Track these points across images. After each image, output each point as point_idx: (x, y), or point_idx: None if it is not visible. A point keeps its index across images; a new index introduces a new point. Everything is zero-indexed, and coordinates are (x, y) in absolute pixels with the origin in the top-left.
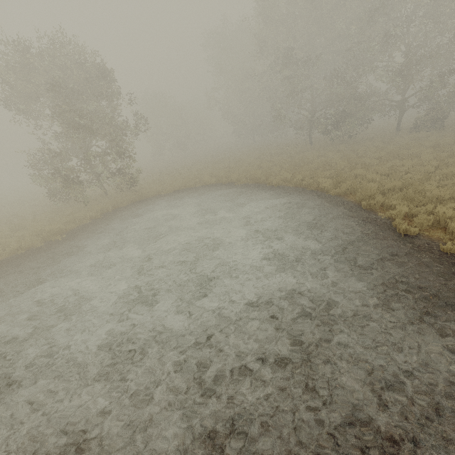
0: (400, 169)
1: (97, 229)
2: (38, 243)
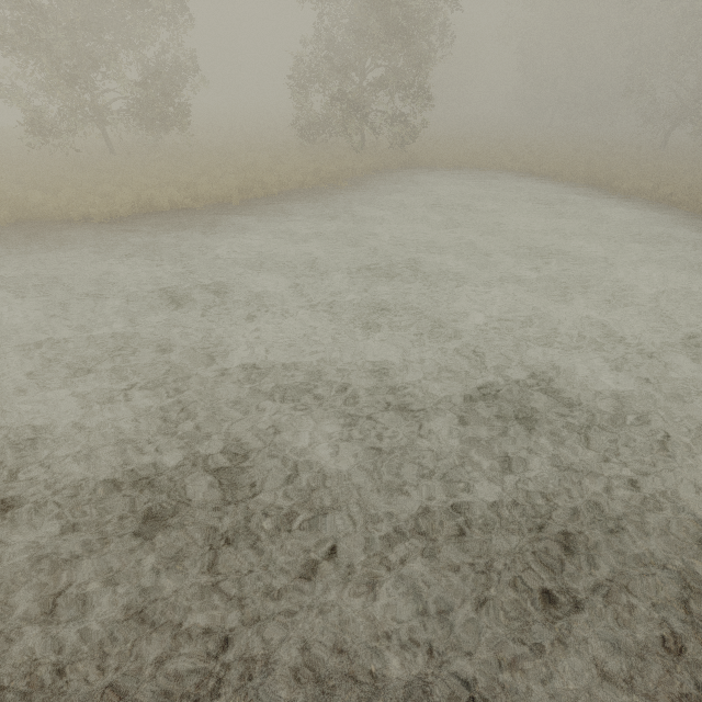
0: None
1: (385, 187)
2: (319, 183)
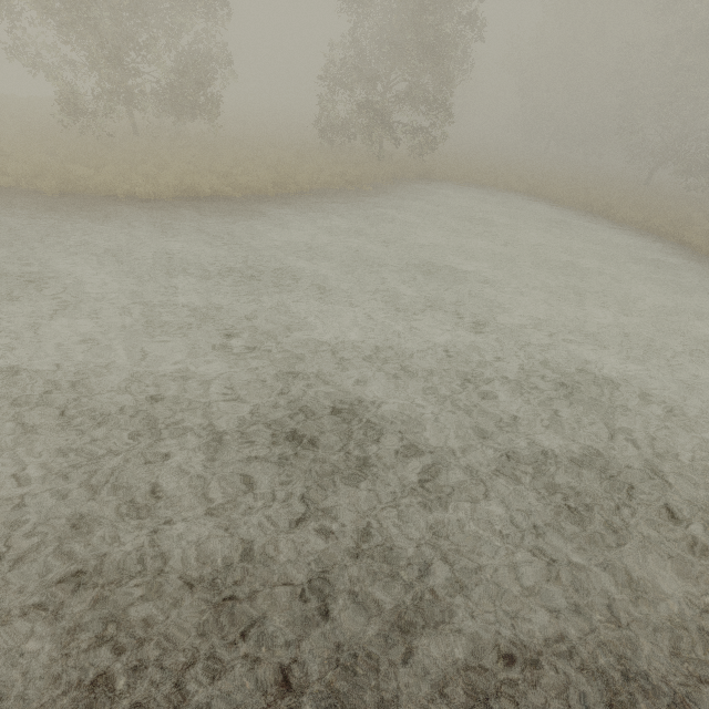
0: None
1: (406, 194)
2: (345, 185)
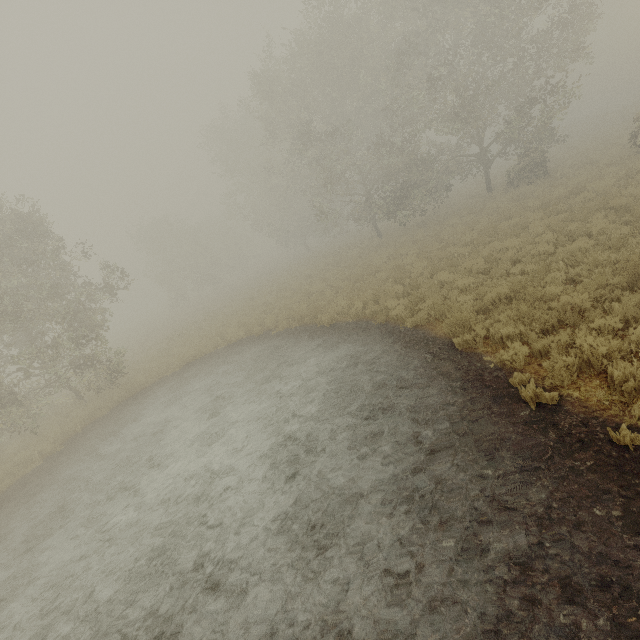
0: (503, 258)
1: (41, 484)
2: None
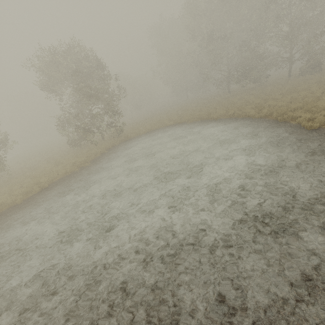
0: (298, 97)
1: (109, 157)
2: (76, 169)
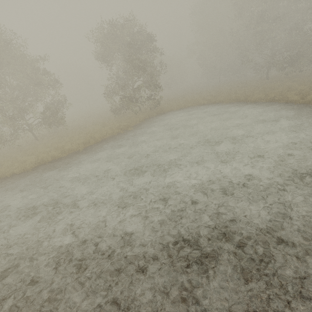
0: None
1: (148, 125)
2: (120, 131)
